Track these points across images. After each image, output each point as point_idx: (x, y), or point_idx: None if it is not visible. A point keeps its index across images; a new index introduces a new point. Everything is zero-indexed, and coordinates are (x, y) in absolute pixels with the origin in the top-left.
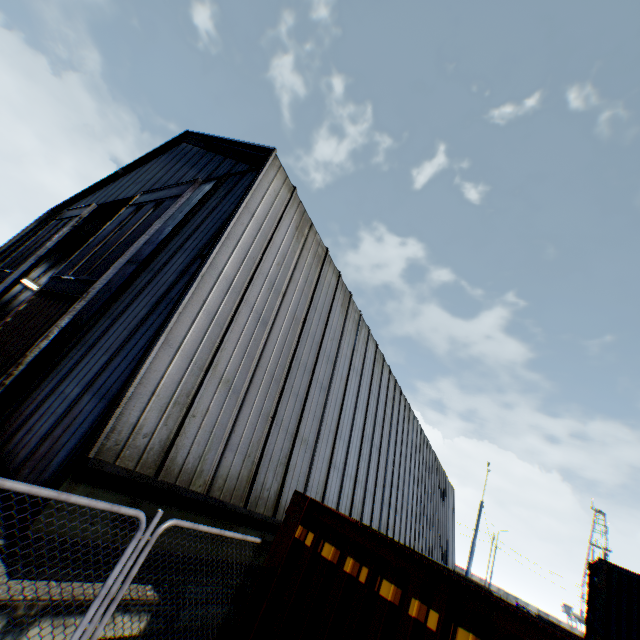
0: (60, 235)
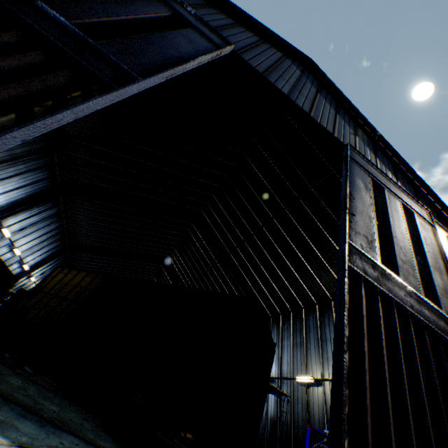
0: (201, 59)
